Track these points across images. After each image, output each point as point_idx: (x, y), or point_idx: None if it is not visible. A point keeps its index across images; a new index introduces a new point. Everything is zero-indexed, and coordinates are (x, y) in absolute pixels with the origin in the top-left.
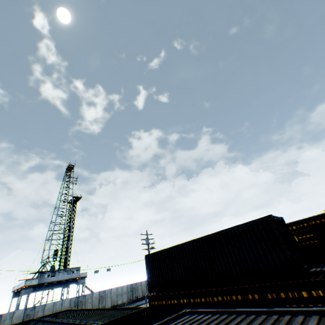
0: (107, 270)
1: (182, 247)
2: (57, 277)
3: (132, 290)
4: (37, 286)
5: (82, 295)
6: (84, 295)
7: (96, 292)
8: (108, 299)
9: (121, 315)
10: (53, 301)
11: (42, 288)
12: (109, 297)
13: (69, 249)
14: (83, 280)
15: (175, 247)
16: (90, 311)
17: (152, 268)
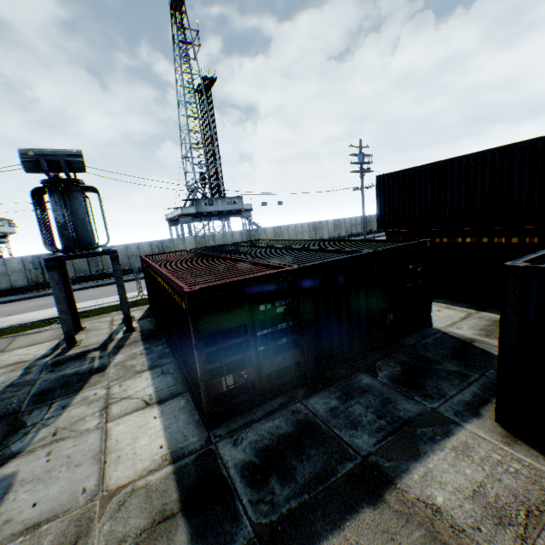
0: (279, 204)
1: (474, 160)
2: (216, 207)
3: (315, 230)
4: (195, 216)
5: (253, 229)
6: (256, 230)
7: (270, 228)
8: (286, 237)
9: (395, 246)
10: (222, 233)
11: (202, 219)
12: (286, 235)
13: (219, 172)
14: (247, 213)
15: (457, 160)
16: (303, 242)
17: (389, 197)
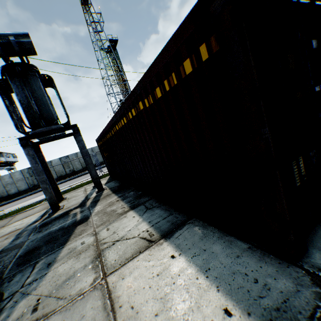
0: None
1: None
2: None
3: None
4: None
5: None
6: None
7: None
8: None
9: None
10: None
11: None
12: None
13: None
14: None
15: None
16: None
17: None
